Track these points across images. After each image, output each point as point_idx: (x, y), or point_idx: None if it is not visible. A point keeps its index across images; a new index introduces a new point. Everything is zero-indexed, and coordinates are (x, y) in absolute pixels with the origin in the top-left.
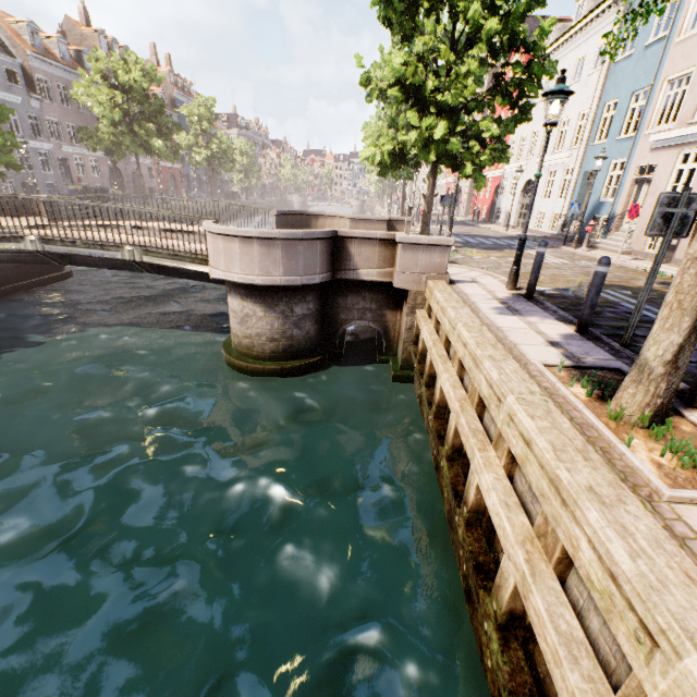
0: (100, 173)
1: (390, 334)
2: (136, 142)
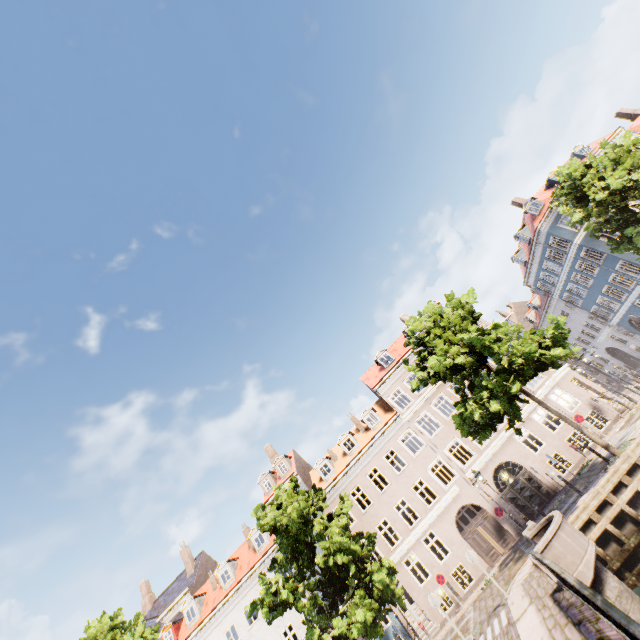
0: None
1: None
2: None
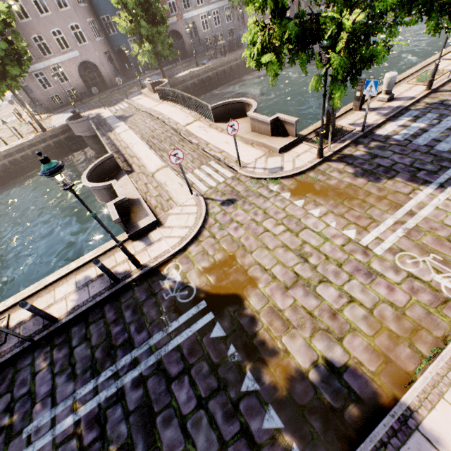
0: None
1: None
2: None
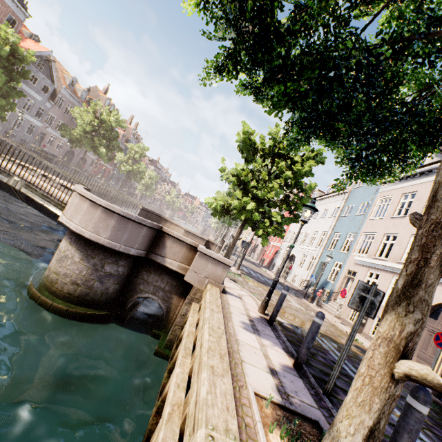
0: (61, 149)
1: (170, 314)
2: (91, 144)
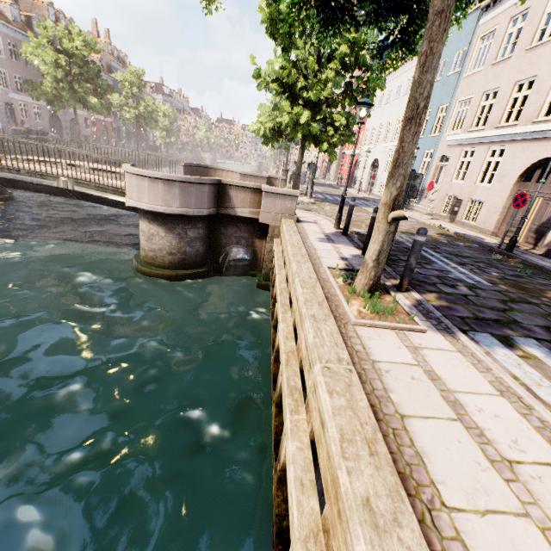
0: (42, 119)
1: (258, 256)
2: (75, 97)
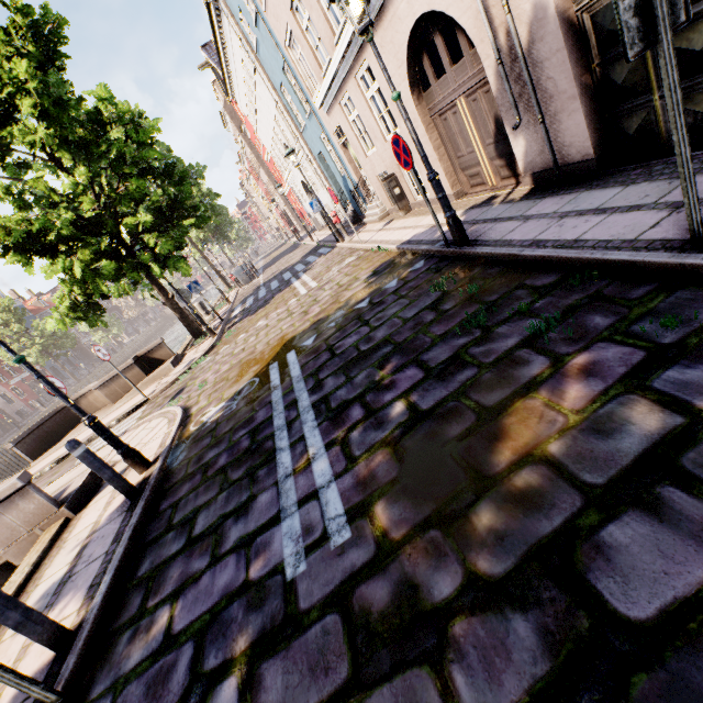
0: None
1: None
2: None
